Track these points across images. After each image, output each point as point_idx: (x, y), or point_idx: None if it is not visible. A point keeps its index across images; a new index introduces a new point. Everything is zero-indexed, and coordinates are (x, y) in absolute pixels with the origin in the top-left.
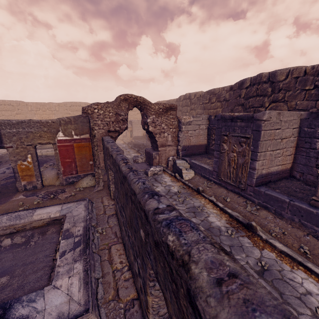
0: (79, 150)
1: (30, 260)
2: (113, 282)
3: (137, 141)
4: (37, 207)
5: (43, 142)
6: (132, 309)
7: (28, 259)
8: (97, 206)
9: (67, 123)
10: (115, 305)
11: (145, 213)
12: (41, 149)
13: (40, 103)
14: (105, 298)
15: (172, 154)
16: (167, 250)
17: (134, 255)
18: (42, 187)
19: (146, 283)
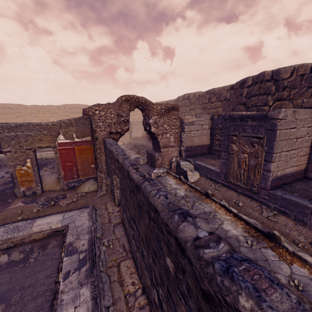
0: (81, 153)
1: (29, 283)
2: (127, 311)
3: (136, 142)
4: (37, 217)
5: (42, 146)
6: None
7: (26, 281)
8: (101, 213)
9: (67, 125)
10: None
11: (178, 242)
12: (41, 151)
13: (40, 106)
14: None
15: (174, 155)
16: None
17: (151, 280)
18: (42, 193)
19: None
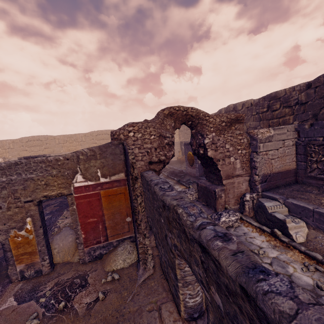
0: (110, 201)
1: None
2: None
3: (172, 167)
4: None
5: (50, 194)
6: None
7: None
8: None
9: (88, 158)
10: None
11: None
12: None
13: (67, 136)
14: None
15: (243, 188)
16: None
17: None
18: (51, 270)
19: None
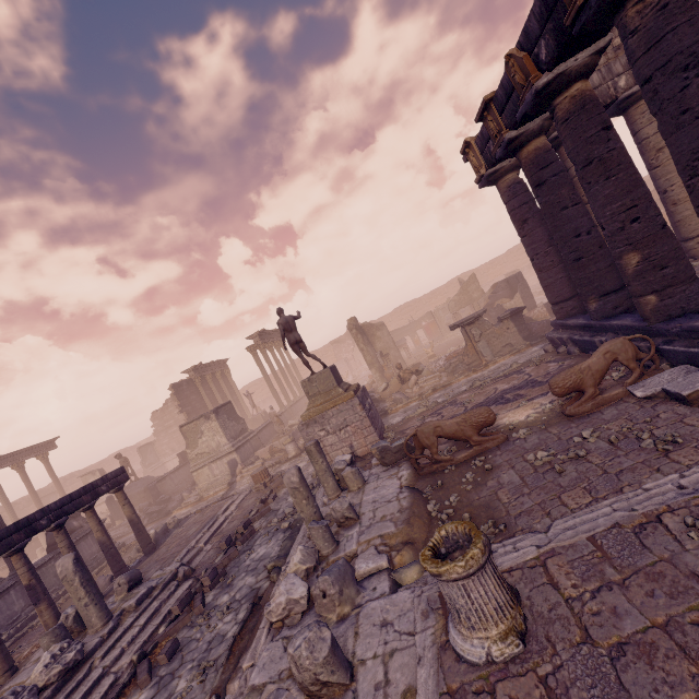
0: None
1: None
2: None
3: None
4: None
5: None
6: None
7: None
8: None
9: None
10: None
11: None
12: None
13: (489, 263)
14: None
15: None
16: None
17: None
18: None
19: None
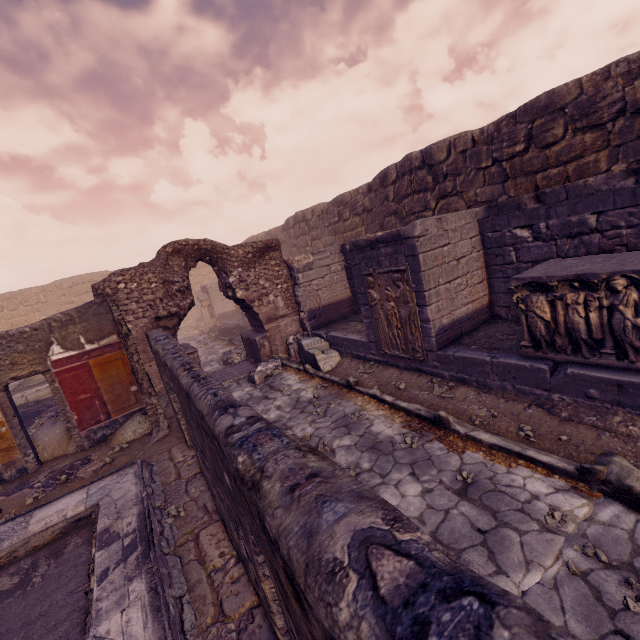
0: (104, 371)
1: (38, 613)
2: (212, 594)
3: (226, 323)
4: (35, 507)
5: (21, 375)
6: (252, 625)
7: (32, 612)
8: (163, 468)
9: (64, 324)
10: (220, 630)
11: (217, 441)
12: (23, 390)
13: (2, 296)
14: (200, 625)
15: (293, 330)
16: (239, 479)
17: (236, 529)
18: (39, 467)
19: (254, 562)
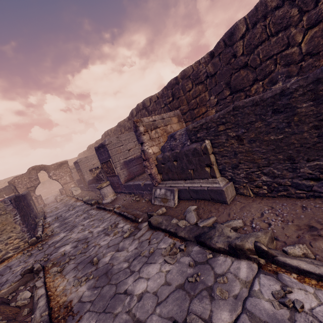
0: None
1: None
2: None
3: None
4: None
5: None
6: None
7: None
8: None
9: None
10: None
11: None
12: None
13: None
14: None
15: (73, 186)
16: None
17: None
18: None
19: None
